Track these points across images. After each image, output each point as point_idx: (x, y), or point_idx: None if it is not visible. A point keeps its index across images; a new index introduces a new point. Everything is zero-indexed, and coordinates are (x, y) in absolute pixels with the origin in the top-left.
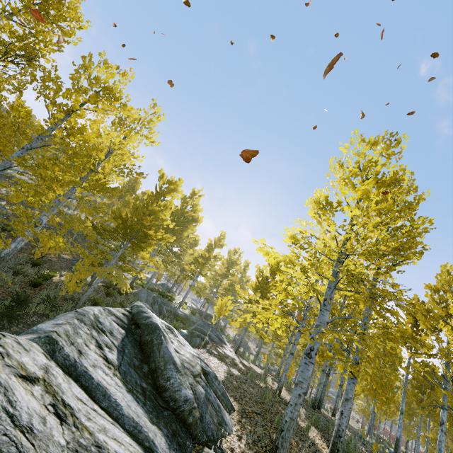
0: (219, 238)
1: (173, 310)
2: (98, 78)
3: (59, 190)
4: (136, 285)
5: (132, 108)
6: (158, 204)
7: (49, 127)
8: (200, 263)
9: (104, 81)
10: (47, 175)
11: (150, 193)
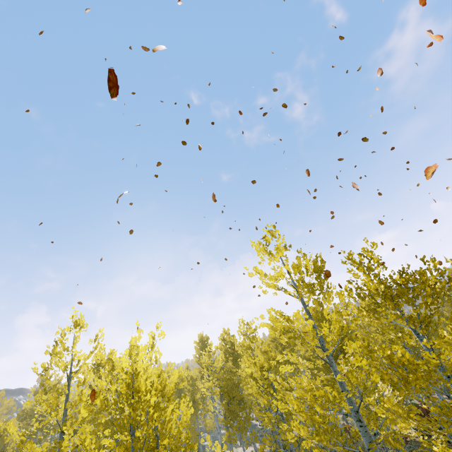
0: None
1: None
2: None
3: None
4: None
5: None
6: None
7: None
8: None
9: None
10: None
11: None
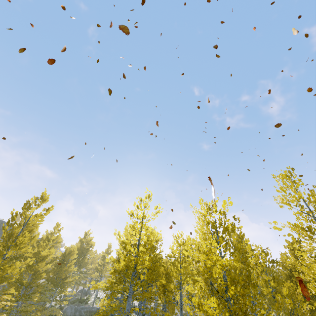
0: (107, 249)
1: (88, 310)
2: (42, 256)
3: (36, 297)
4: (63, 304)
5: (53, 252)
6: (67, 266)
7: (29, 277)
8: (100, 270)
9: (44, 255)
10: (35, 297)
11: (62, 253)
